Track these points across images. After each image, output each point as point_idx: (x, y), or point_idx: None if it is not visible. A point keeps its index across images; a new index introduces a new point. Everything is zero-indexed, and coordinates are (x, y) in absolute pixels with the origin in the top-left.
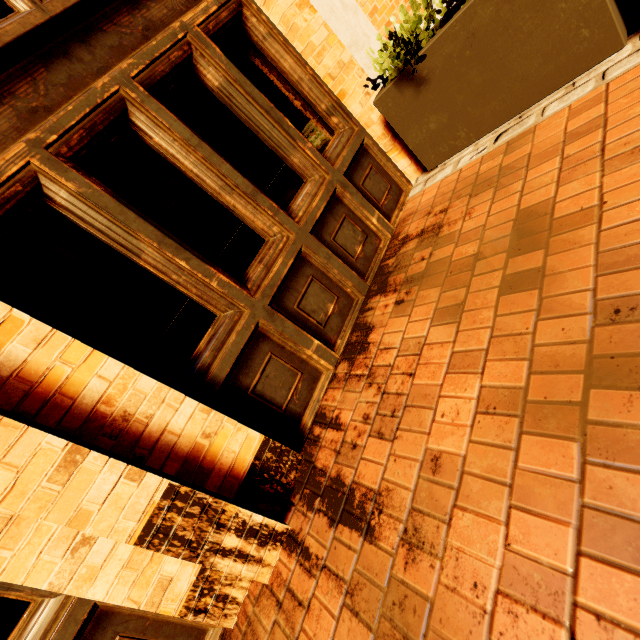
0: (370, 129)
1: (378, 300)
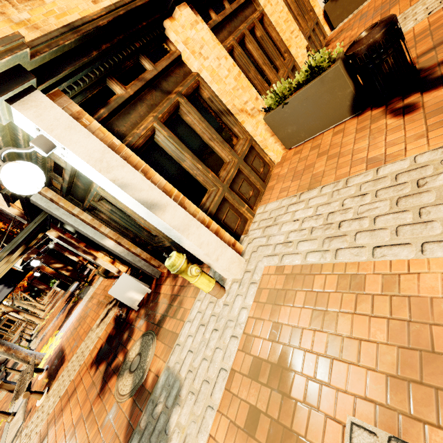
0: (319, 17)
1: (328, 47)
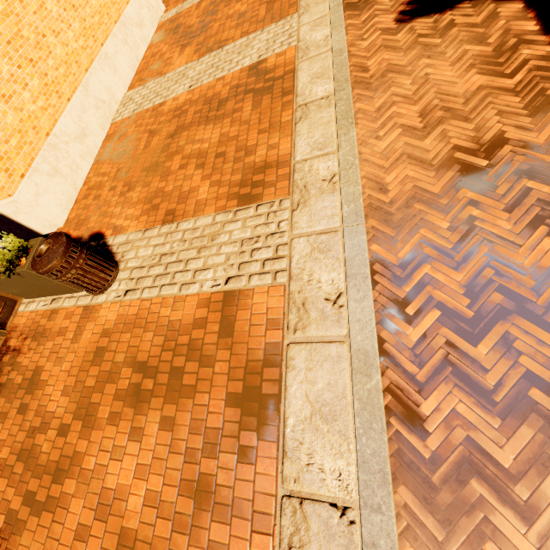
0: None
1: None
